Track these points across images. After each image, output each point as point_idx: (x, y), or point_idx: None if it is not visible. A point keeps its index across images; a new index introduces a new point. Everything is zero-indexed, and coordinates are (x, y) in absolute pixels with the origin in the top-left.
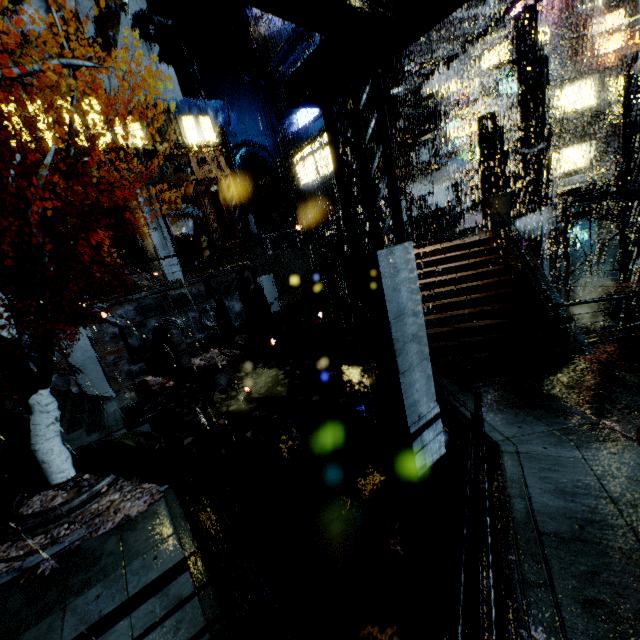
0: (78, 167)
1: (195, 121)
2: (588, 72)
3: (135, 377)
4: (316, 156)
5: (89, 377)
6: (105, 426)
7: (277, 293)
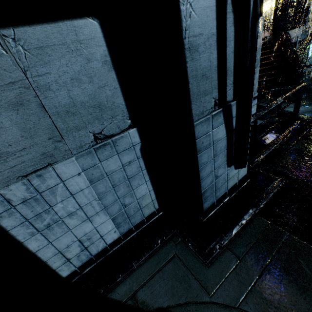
0: None
1: None
2: None
3: None
4: None
5: None
6: None
7: None
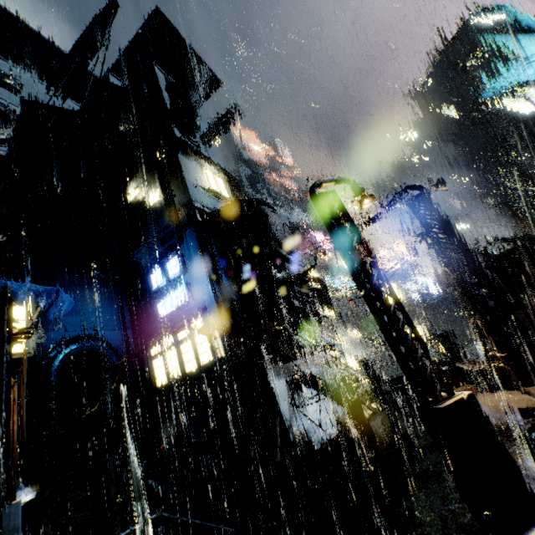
0: None
1: None
2: (391, 279)
3: None
4: (181, 348)
5: None
6: None
7: None
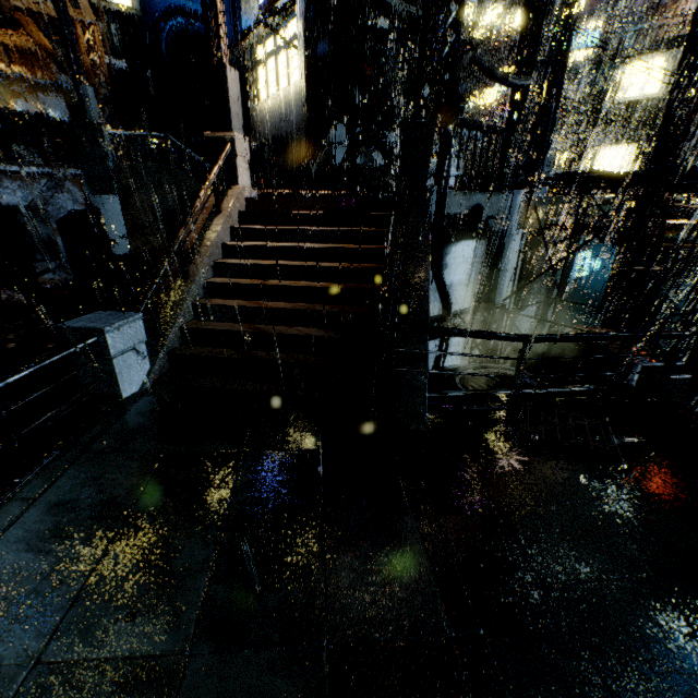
0: None
1: None
2: (666, 44)
3: None
4: (278, 58)
5: None
6: None
7: (124, 227)
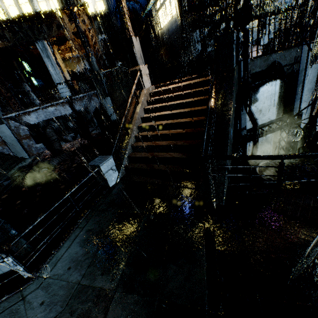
0: (1, 31)
1: None
2: None
3: (39, 150)
4: (166, 4)
5: (16, 149)
6: (4, 176)
7: (113, 109)
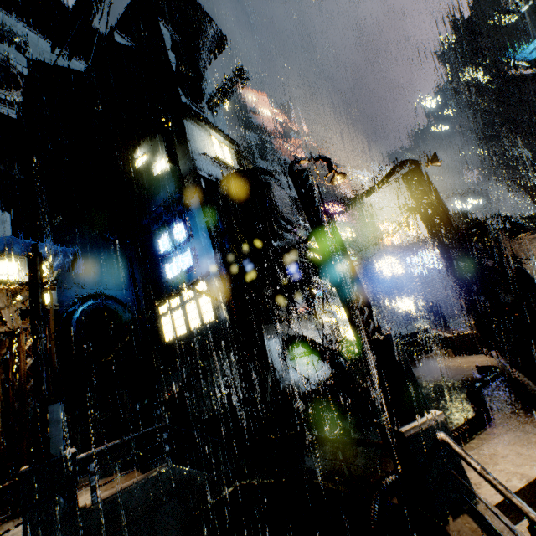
0: None
1: (20, 267)
2: (392, 253)
3: None
4: (186, 308)
5: None
6: None
7: None
